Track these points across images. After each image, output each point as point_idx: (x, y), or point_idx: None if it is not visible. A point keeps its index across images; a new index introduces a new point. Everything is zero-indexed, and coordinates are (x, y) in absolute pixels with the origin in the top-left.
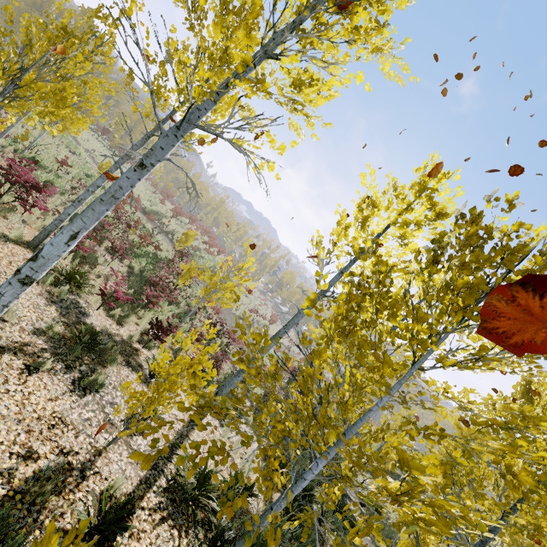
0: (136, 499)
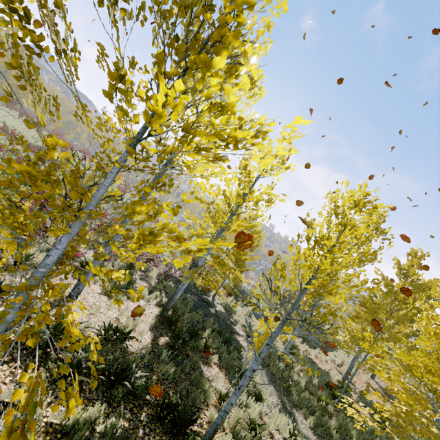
0: None
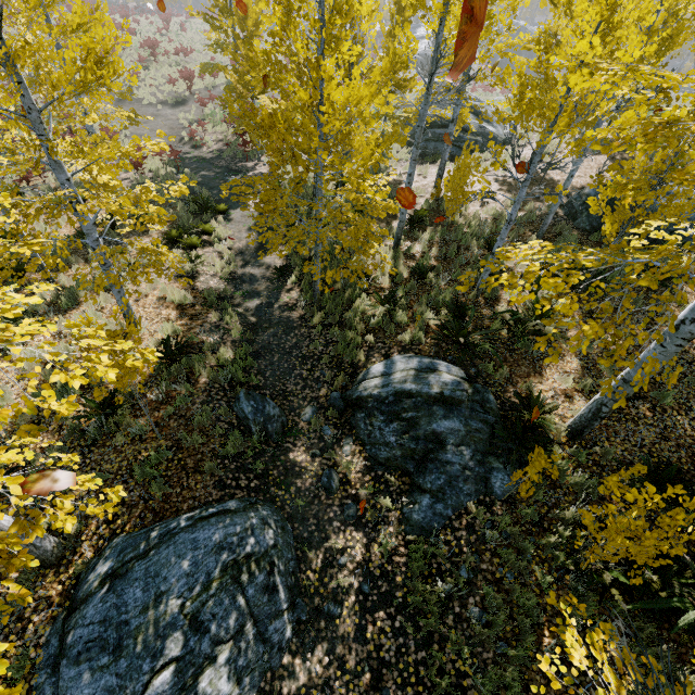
0: None
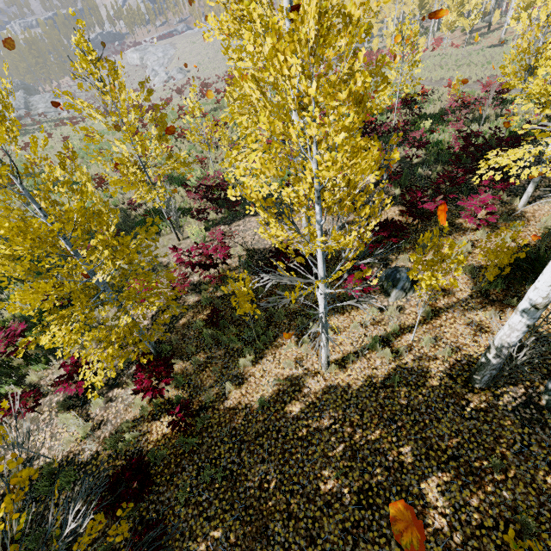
0: None
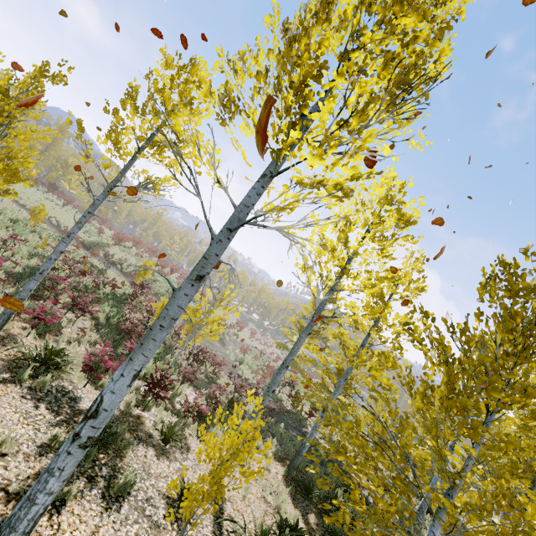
0: None
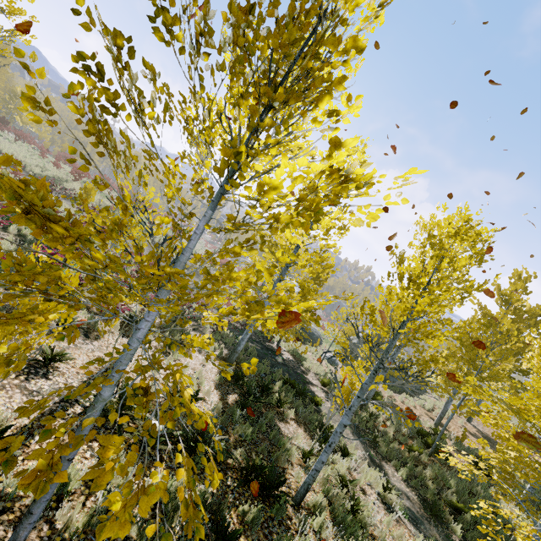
0: (35, 429)
